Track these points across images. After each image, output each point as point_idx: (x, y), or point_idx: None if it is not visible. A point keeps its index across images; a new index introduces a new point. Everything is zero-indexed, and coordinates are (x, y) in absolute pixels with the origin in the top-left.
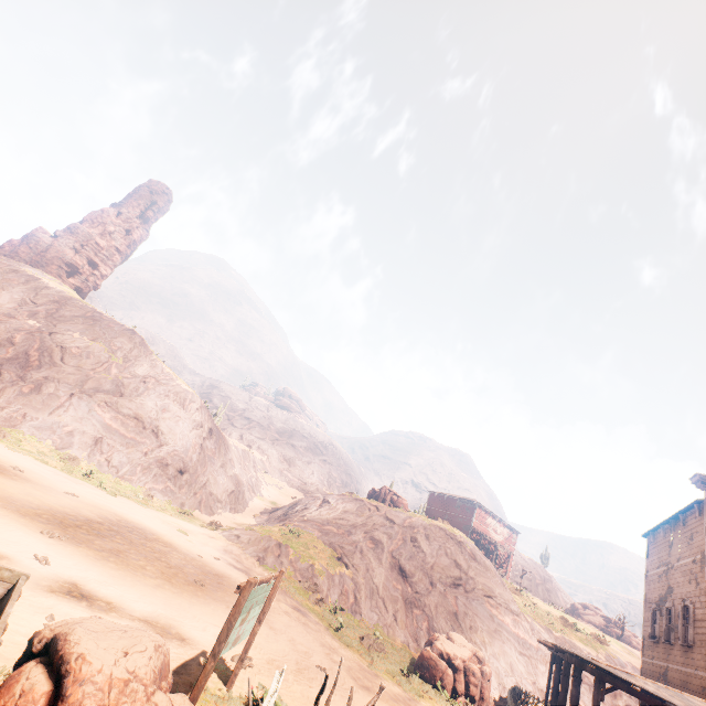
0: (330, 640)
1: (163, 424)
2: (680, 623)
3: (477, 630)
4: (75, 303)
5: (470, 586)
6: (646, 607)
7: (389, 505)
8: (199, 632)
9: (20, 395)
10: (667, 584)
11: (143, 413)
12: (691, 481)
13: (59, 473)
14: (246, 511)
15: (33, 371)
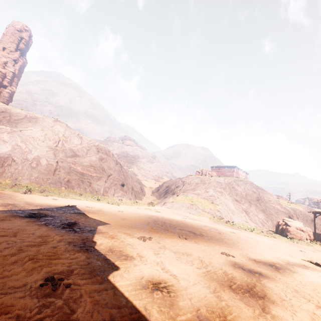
0: (264, 237)
1: (104, 165)
2: None
3: (272, 214)
4: (15, 111)
5: (262, 199)
6: None
7: (209, 176)
8: (288, 258)
9: (33, 169)
10: None
11: (93, 162)
12: None
13: (92, 203)
14: (146, 194)
15: (29, 154)
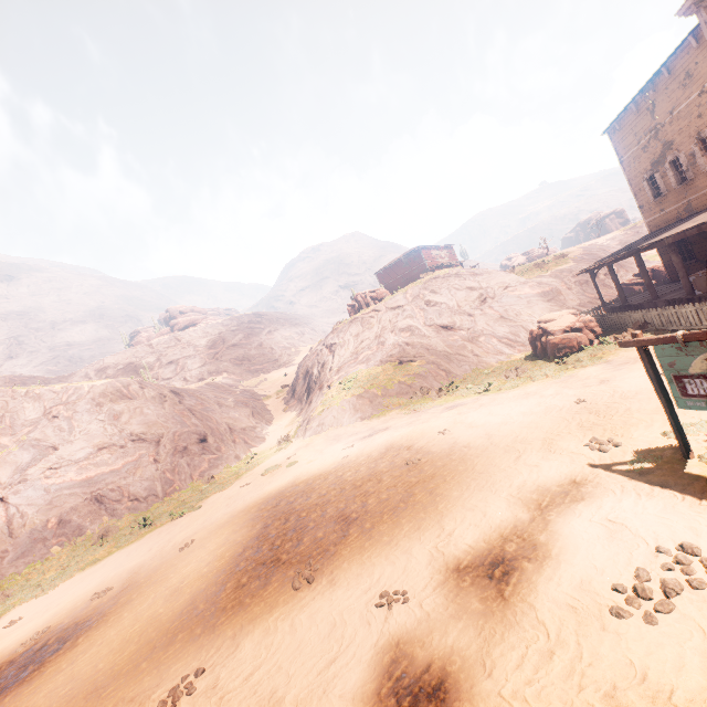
0: (510, 395)
1: (133, 427)
2: (698, 158)
3: (520, 313)
4: None
5: (491, 293)
6: (635, 184)
7: (375, 303)
8: (545, 470)
9: None
10: (662, 143)
11: (101, 438)
12: (678, 16)
13: (127, 552)
14: (274, 415)
15: None
